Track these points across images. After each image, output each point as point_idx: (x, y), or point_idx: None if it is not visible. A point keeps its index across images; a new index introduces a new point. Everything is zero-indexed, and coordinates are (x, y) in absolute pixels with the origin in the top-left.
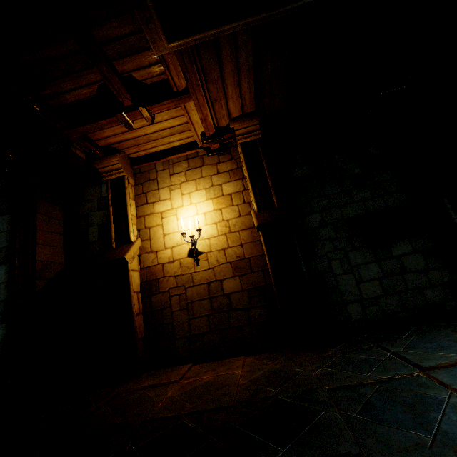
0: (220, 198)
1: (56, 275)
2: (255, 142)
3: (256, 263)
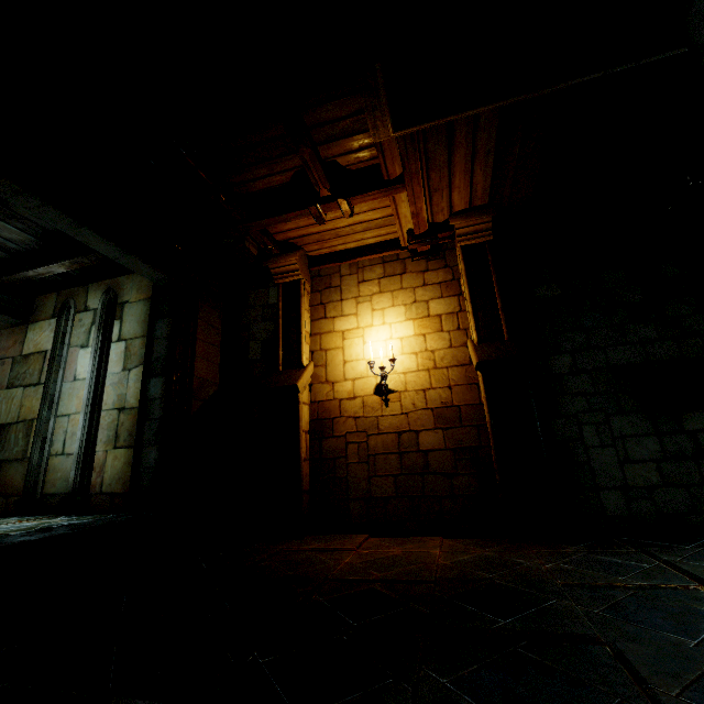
0: (424, 319)
1: (210, 397)
2: (483, 246)
3: (469, 415)
